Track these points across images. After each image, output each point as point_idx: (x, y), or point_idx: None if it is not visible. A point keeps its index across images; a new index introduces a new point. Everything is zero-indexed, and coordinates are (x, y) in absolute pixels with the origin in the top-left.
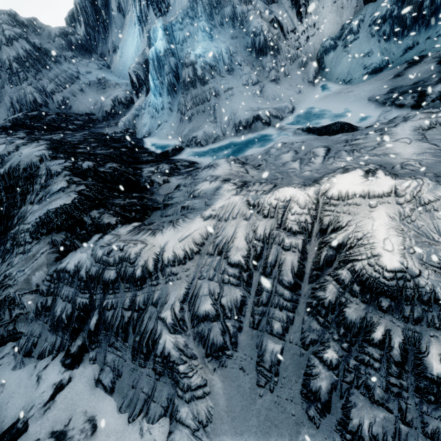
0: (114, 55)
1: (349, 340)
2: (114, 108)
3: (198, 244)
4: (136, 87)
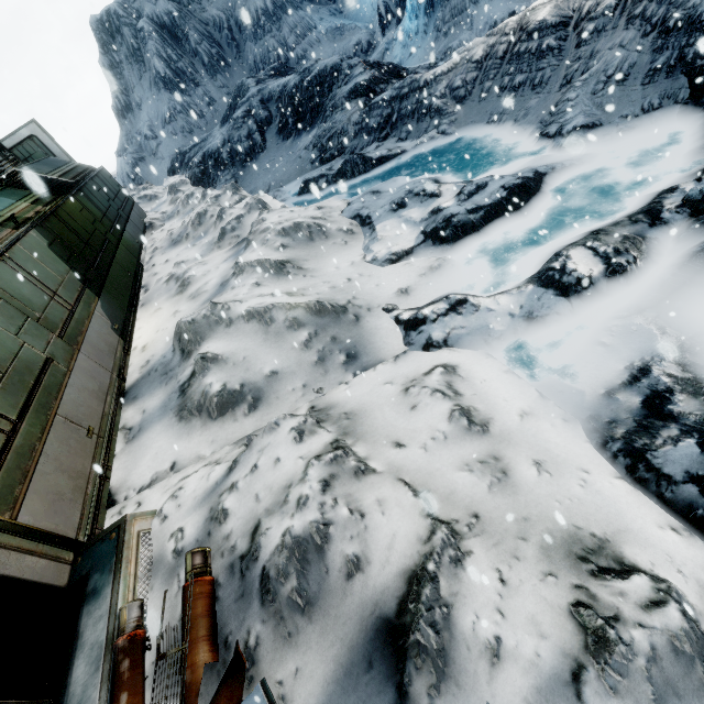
0: None
1: (519, 60)
2: (355, 54)
3: (455, 64)
4: (384, 22)
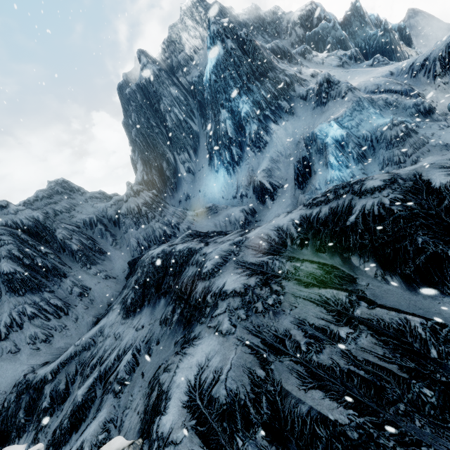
0: (188, 201)
1: None
2: (246, 218)
3: None
4: (270, 192)
